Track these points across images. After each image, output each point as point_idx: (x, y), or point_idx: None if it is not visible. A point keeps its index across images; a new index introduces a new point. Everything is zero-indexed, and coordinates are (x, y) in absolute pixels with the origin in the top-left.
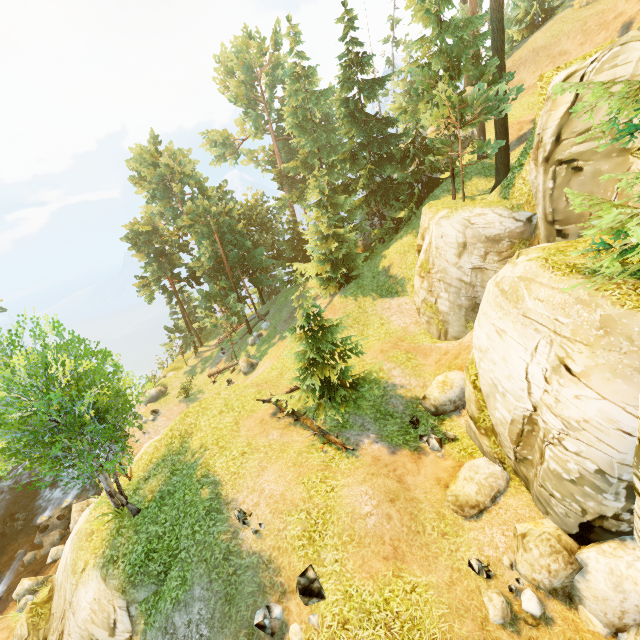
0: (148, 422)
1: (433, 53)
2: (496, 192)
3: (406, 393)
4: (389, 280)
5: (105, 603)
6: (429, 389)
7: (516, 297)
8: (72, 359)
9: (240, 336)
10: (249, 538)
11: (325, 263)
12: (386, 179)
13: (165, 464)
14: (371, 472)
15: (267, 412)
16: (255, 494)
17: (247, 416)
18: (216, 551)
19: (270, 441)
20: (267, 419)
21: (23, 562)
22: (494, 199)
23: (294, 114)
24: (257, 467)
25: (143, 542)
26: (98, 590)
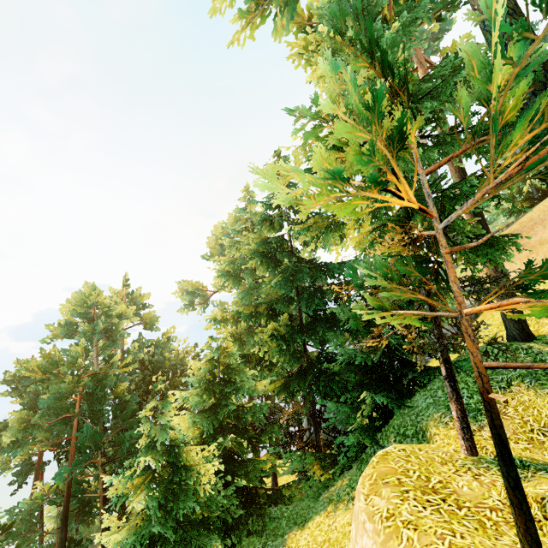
0: None
1: None
2: None
3: None
4: None
5: None
6: None
7: None
8: None
9: None
10: None
11: None
12: (321, 353)
13: None
14: None
15: None
16: None
17: None
18: None
19: None
20: None
21: None
22: None
23: (232, 262)
24: None
25: None
26: None
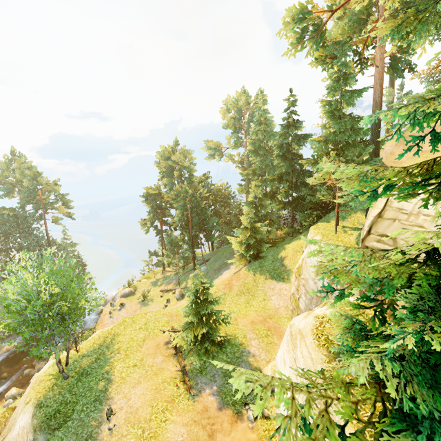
0: (116, 310)
1: (333, 133)
2: (355, 235)
3: (254, 362)
4: (281, 267)
5: (26, 432)
6: (265, 368)
7: (295, 343)
8: (57, 283)
9: (189, 269)
10: (105, 431)
11: (244, 243)
12: (299, 196)
13: (97, 351)
14: (195, 419)
15: (164, 339)
16: (124, 400)
17: (152, 337)
18: (85, 431)
19: (154, 363)
20: (161, 345)
21: (24, 373)
22: (352, 240)
23: (253, 144)
24: (136, 380)
25: (58, 402)
26: (27, 421)
